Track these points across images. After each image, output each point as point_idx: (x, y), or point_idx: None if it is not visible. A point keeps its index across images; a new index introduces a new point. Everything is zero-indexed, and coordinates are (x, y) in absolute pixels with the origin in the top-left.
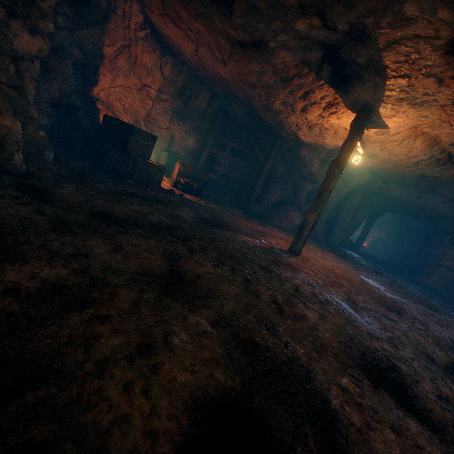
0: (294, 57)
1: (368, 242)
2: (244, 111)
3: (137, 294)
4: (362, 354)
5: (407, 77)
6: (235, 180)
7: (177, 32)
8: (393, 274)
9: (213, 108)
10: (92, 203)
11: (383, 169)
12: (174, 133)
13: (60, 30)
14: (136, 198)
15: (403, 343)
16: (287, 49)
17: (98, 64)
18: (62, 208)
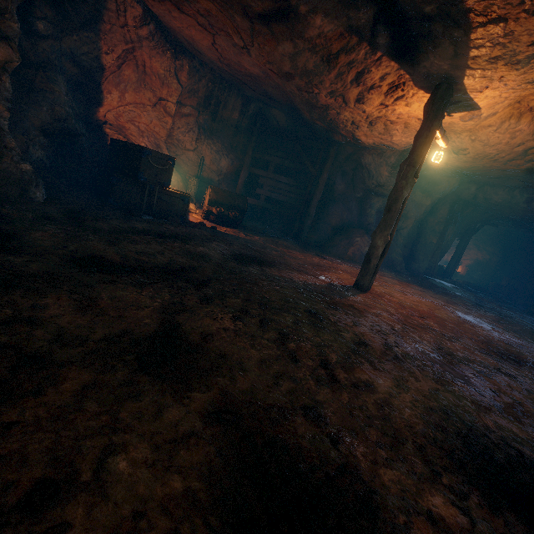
0: (334, 22)
1: (464, 267)
2: (286, 116)
3: (94, 376)
4: (465, 440)
5: (502, 21)
6: (283, 204)
7: (186, 21)
8: (501, 306)
9: (248, 118)
10: (76, 246)
11: (476, 167)
12: (204, 154)
13: (44, 39)
14: (148, 236)
15: (530, 412)
16: (324, 12)
17: (99, 79)
18: (26, 256)
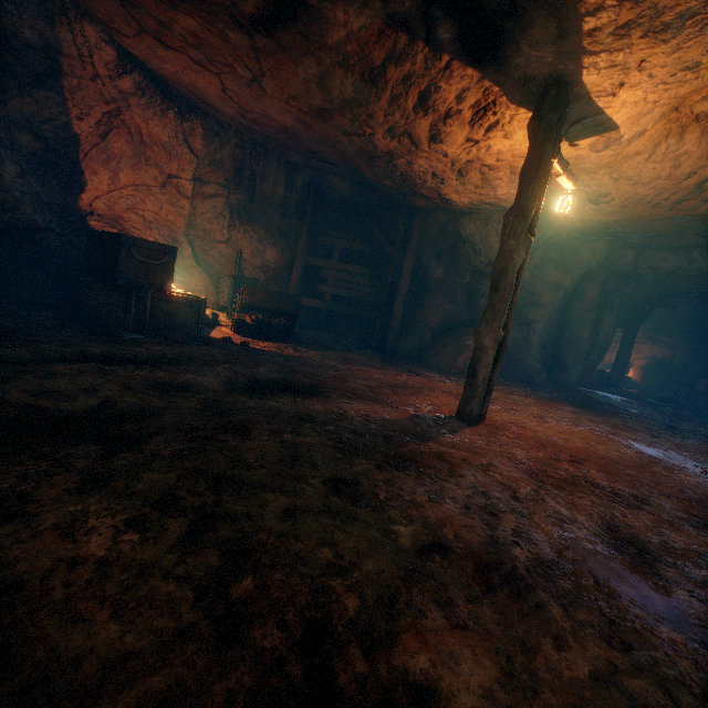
0: (365, 12)
1: (636, 370)
2: (349, 183)
3: None
4: None
5: None
6: (360, 303)
7: (178, 61)
8: (705, 424)
9: (298, 192)
10: None
11: (628, 220)
12: (241, 245)
13: None
14: (104, 363)
15: None
16: None
17: (76, 155)
18: None
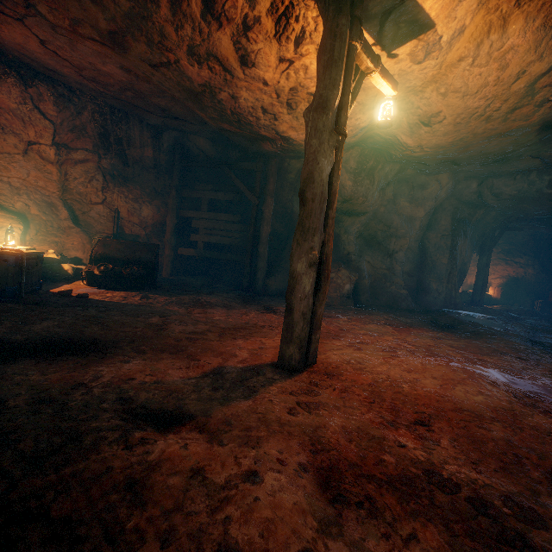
0: None
1: (495, 288)
2: (211, 141)
3: None
4: None
5: None
6: (234, 249)
7: None
8: None
9: (166, 153)
10: None
11: (463, 139)
12: (116, 204)
13: None
14: None
15: None
16: None
17: None
18: None
